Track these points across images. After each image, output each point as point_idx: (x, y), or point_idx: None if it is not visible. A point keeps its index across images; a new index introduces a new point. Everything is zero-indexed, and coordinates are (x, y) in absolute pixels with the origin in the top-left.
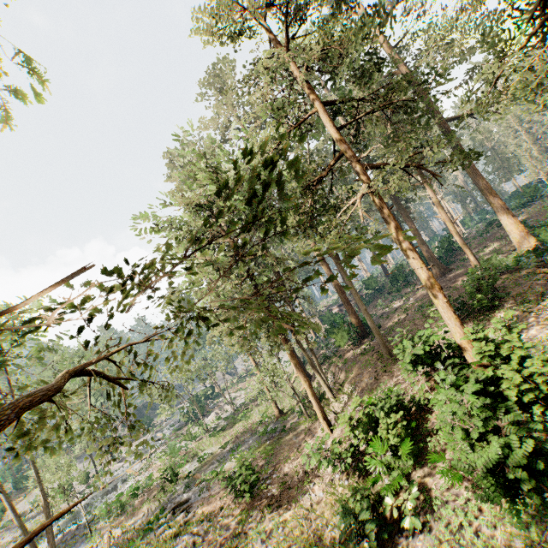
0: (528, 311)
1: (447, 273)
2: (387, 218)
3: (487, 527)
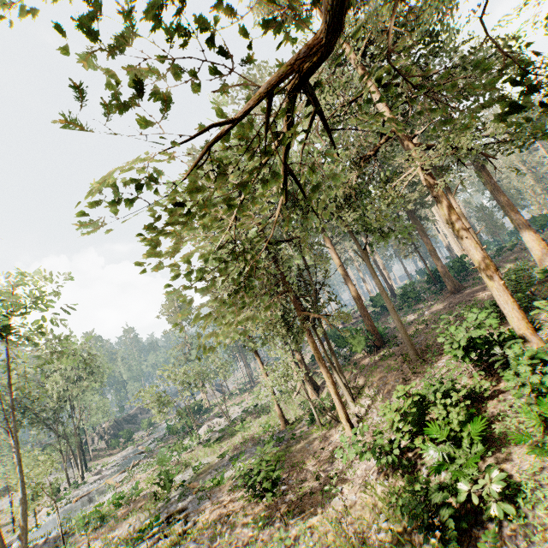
0: None
1: (462, 290)
2: (439, 197)
3: None
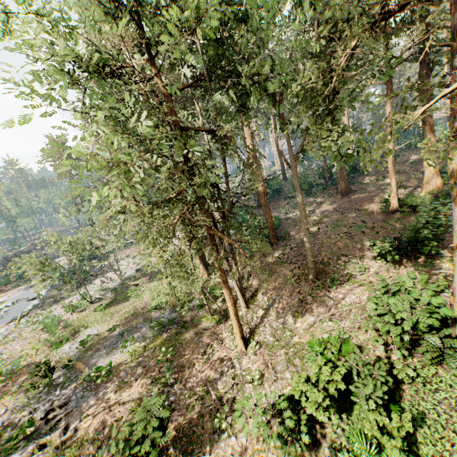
0: None
1: (350, 193)
2: None
3: None
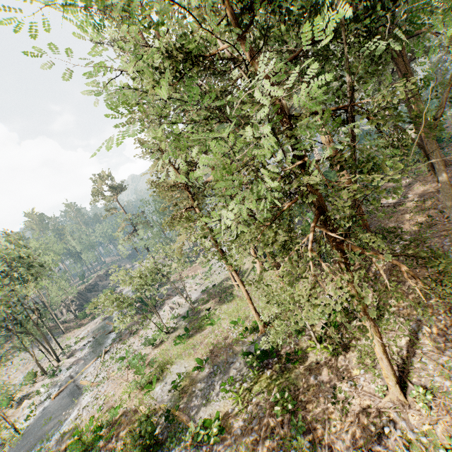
0: None
1: (447, 166)
2: None
3: None
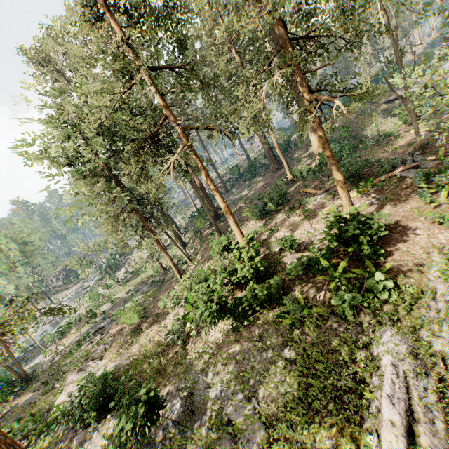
0: (289, 216)
1: (279, 169)
2: (200, 168)
3: (217, 333)
